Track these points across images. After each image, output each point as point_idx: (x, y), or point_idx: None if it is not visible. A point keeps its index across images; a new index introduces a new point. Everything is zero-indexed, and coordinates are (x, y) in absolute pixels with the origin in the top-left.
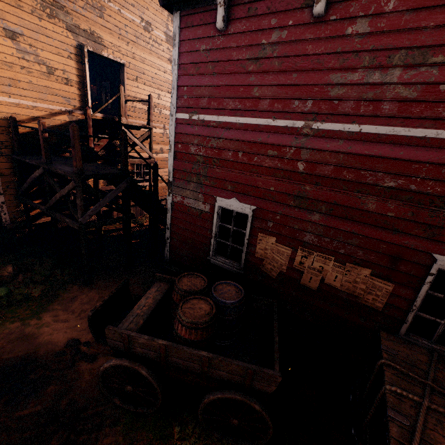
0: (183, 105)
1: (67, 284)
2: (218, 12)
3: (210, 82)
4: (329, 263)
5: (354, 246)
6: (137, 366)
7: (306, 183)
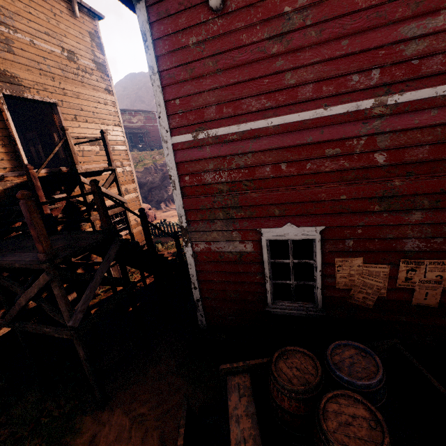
0: (180, 124)
1: (72, 420)
2: None
3: (214, 83)
4: None
5: None
6: None
7: (393, 178)
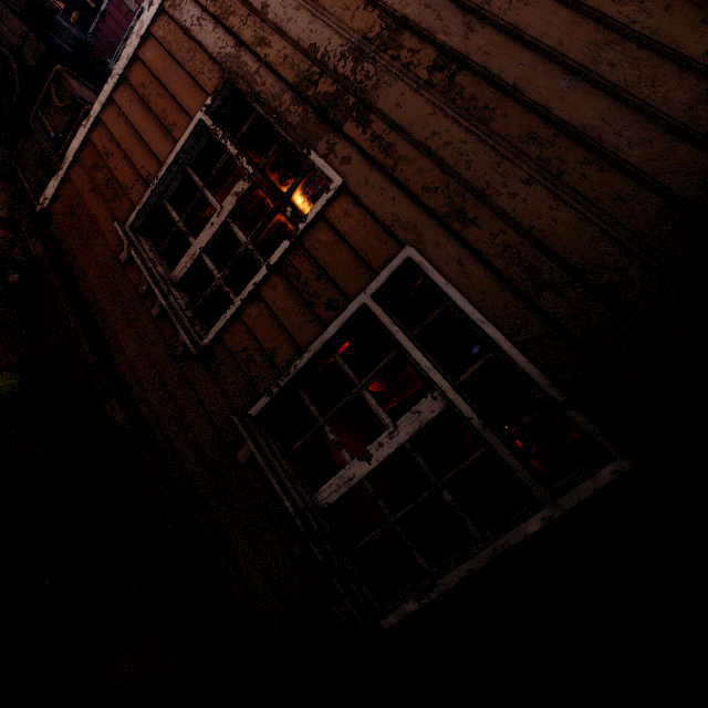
0: None
1: None
2: None
3: None
4: None
5: None
6: None
7: None
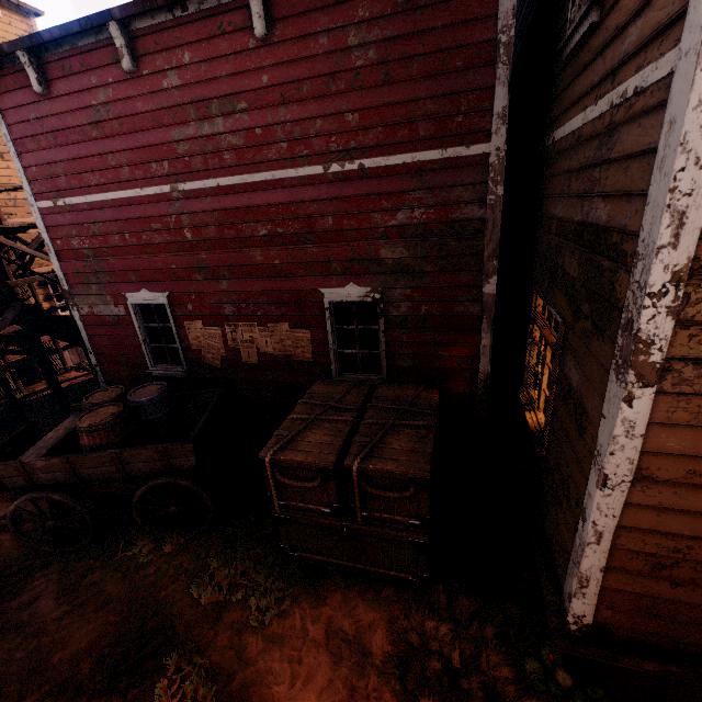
0: (41, 190)
1: None
2: (29, 74)
3: (59, 157)
4: (255, 330)
5: (267, 304)
6: (47, 494)
7: (201, 251)
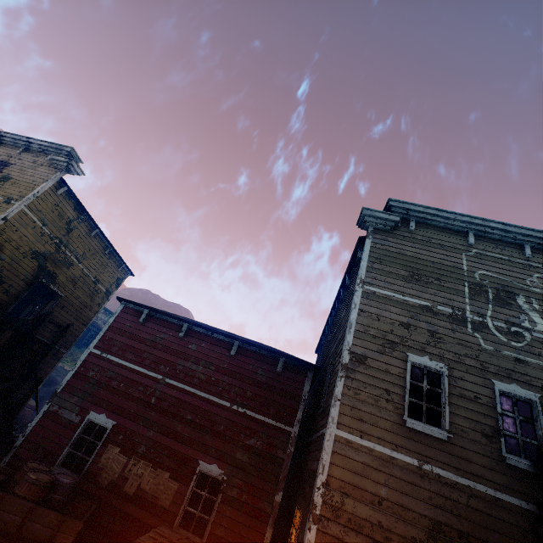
0: (101, 346)
1: None
2: (143, 315)
3: (124, 341)
4: (148, 469)
5: (166, 455)
6: None
7: (153, 411)
